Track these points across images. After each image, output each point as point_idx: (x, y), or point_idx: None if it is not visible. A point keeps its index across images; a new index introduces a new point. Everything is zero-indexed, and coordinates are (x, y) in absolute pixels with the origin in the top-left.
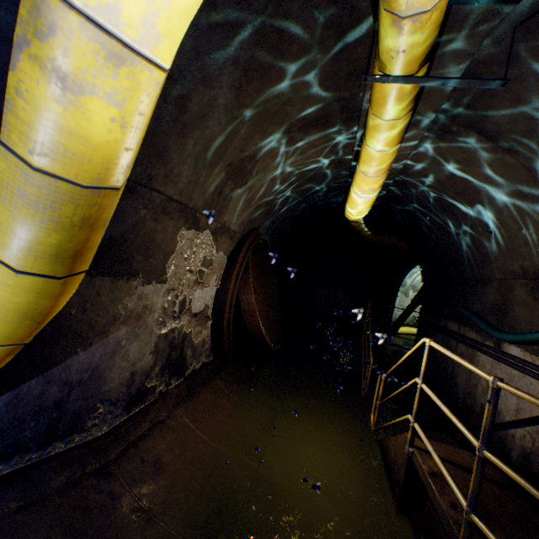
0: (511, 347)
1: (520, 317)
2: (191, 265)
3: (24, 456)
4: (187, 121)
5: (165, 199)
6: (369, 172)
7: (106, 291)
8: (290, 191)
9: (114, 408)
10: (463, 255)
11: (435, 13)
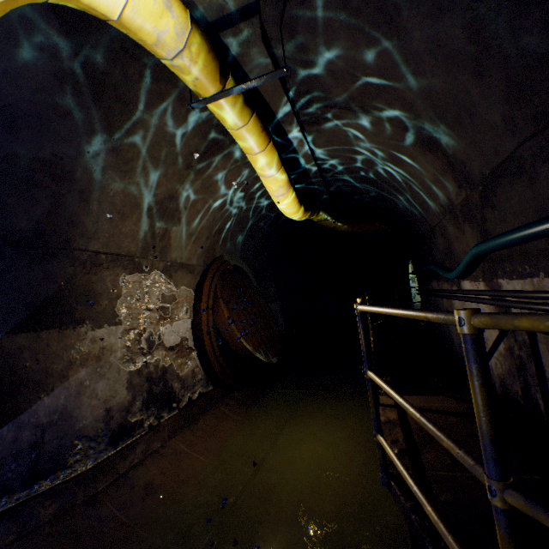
0: (464, 283)
1: (459, 251)
2: (148, 304)
3: (13, 496)
4: (82, 189)
5: (91, 254)
6: (264, 173)
7: (55, 342)
8: (237, 214)
9: (95, 443)
10: (412, 214)
11: (193, 47)
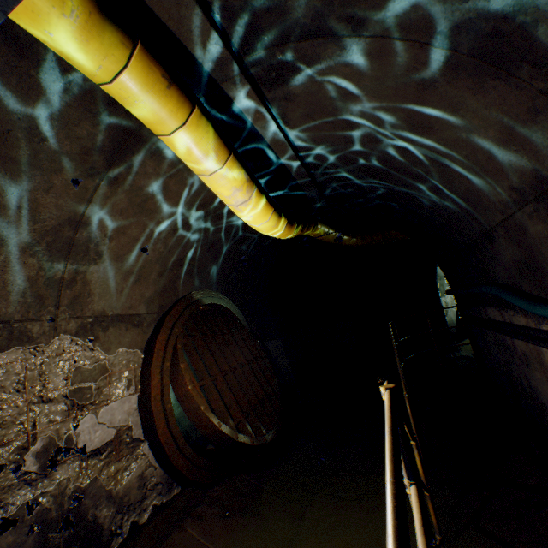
0: None
1: None
2: (43, 392)
3: None
4: None
5: None
6: (200, 168)
7: None
8: (204, 238)
9: None
10: (447, 214)
11: None
